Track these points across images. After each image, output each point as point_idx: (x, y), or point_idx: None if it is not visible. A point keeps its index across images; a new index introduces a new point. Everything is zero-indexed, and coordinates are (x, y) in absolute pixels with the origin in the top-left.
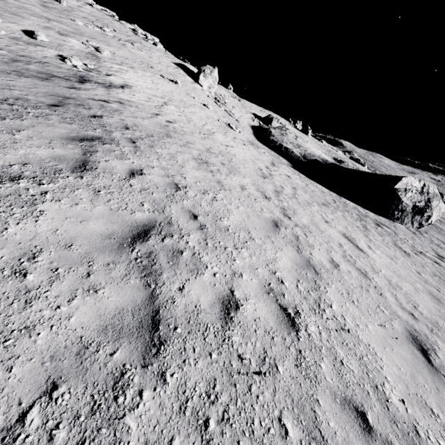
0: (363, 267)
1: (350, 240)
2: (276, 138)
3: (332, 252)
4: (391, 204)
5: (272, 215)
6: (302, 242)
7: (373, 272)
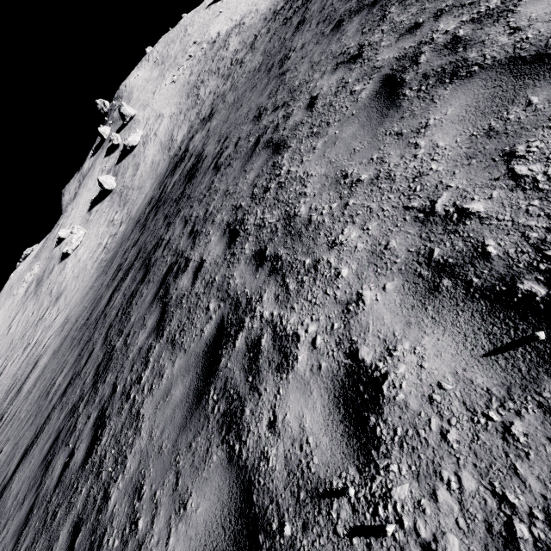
0: None
1: None
2: None
3: None
4: None
5: None
6: None
7: None
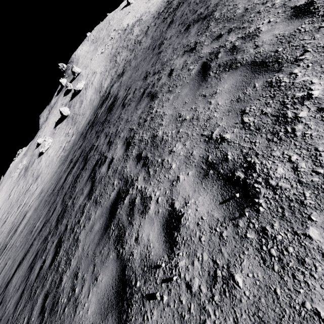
0: None
1: None
2: None
3: None
4: None
5: None
6: None
7: None
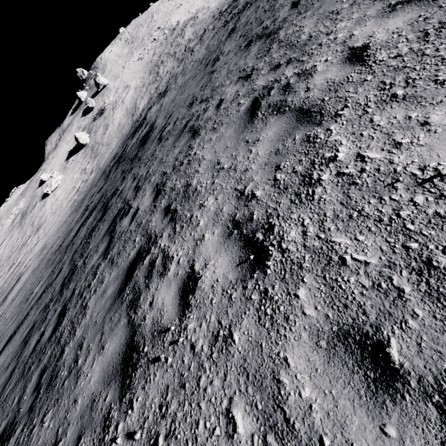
0: None
1: None
2: None
3: None
4: None
5: None
6: None
7: None
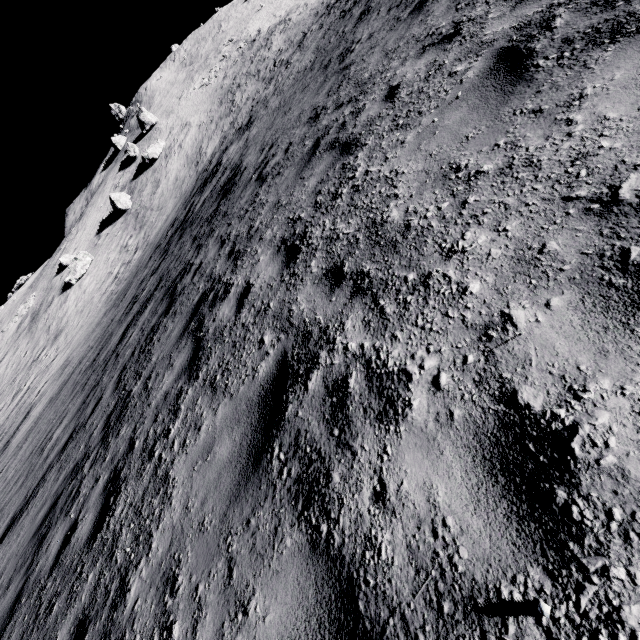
0: None
1: None
2: None
3: None
4: None
5: None
6: None
7: None
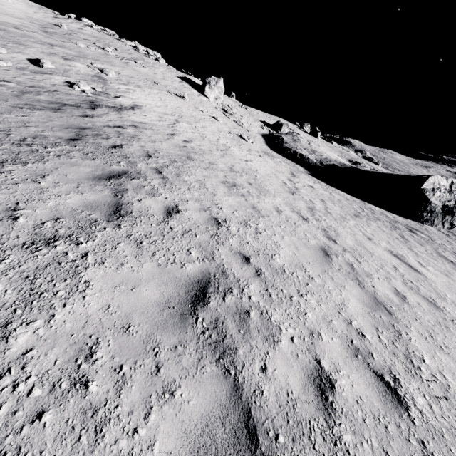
0: (428, 294)
1: (400, 259)
2: (289, 145)
3: (392, 280)
4: (419, 206)
5: (318, 241)
6: (359, 271)
7: (441, 299)
